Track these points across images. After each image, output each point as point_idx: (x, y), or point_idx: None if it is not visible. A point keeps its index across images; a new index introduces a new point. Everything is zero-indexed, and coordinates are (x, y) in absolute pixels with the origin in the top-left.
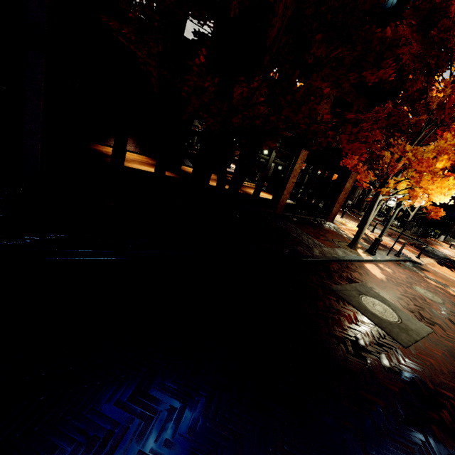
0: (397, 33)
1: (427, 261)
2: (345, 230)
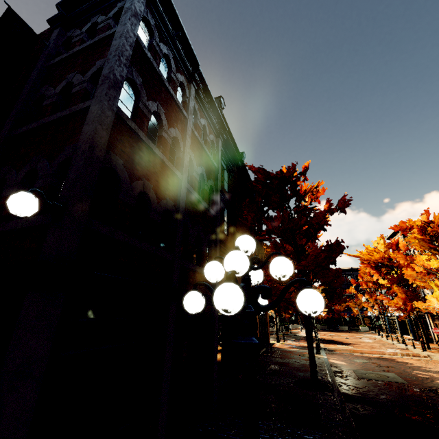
0: (340, 269)
1: (321, 345)
2: (283, 347)
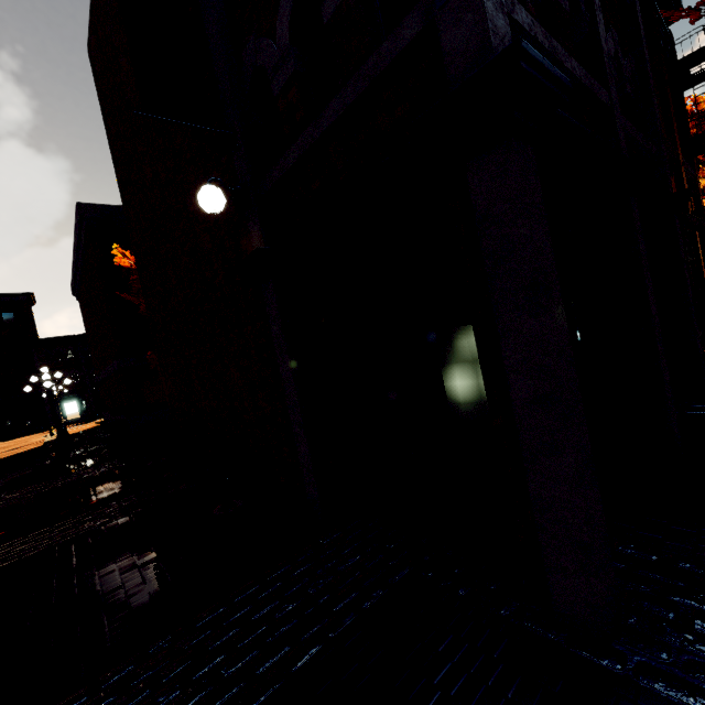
0: None
1: None
2: None
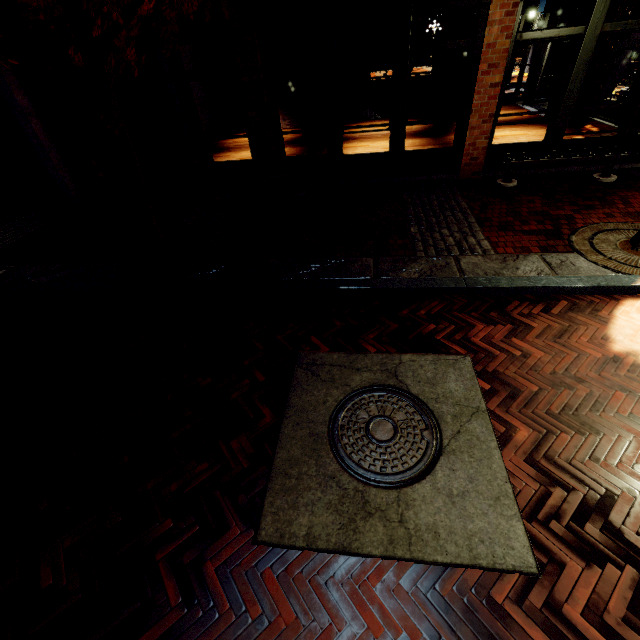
0: None
1: None
2: None
